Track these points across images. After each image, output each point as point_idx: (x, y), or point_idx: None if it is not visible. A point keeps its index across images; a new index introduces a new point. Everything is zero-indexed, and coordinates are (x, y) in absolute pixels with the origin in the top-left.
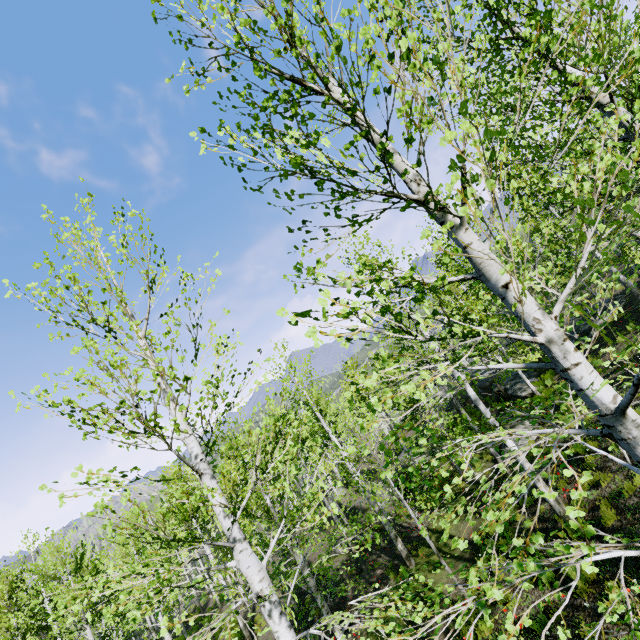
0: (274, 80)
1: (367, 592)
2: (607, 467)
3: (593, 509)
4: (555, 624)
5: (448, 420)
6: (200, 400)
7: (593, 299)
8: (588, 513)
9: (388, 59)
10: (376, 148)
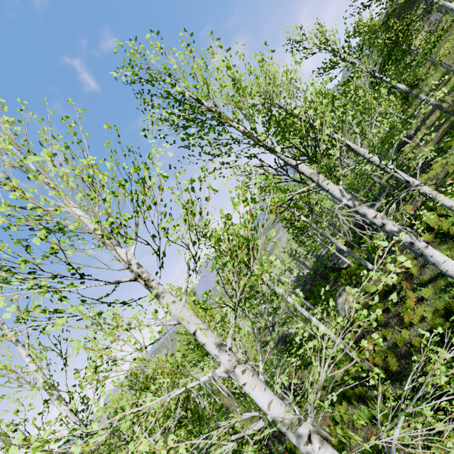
0: (5, 228)
1: (274, 445)
2: (389, 323)
3: (386, 357)
4: (376, 453)
5: (306, 293)
6: (59, 414)
7: (373, 187)
8: (384, 361)
9: (42, 239)
10: (40, 312)
